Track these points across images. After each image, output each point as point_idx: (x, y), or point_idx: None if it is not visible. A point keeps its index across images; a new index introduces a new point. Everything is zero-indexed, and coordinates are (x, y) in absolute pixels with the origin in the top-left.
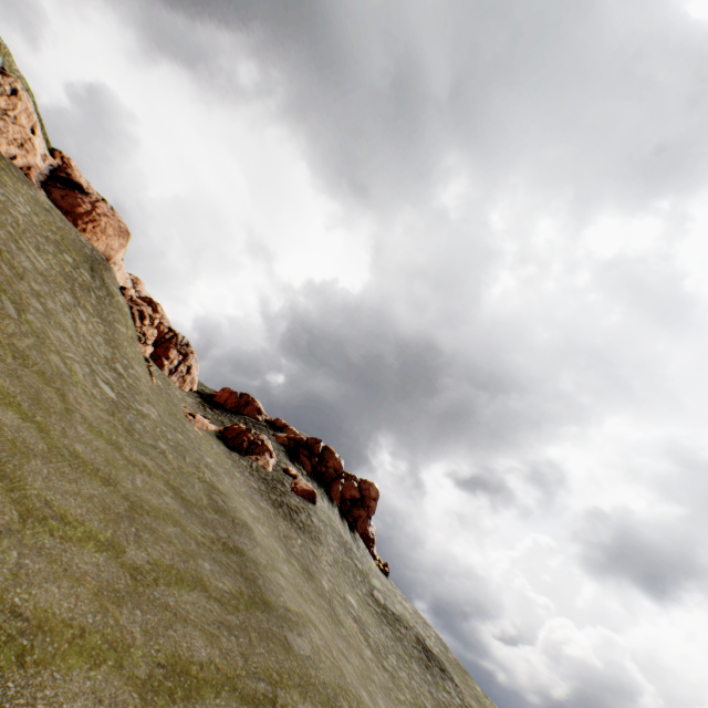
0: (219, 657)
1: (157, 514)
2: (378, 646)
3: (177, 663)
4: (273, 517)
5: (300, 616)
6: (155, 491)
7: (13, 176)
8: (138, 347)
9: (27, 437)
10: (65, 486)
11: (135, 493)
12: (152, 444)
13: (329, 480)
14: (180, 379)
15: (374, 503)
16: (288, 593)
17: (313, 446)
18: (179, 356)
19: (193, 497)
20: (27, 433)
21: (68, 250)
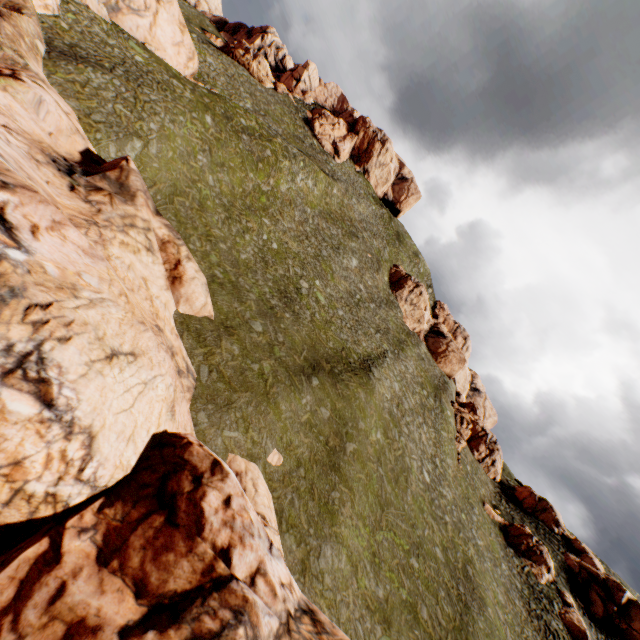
0: (429, 624)
1: (427, 553)
2: None
3: (413, 607)
4: (522, 618)
5: None
6: (431, 542)
7: (411, 345)
8: (453, 445)
9: (391, 497)
10: (398, 521)
11: (421, 537)
12: (440, 515)
13: None
14: (485, 468)
15: None
16: None
17: (612, 590)
18: (486, 450)
19: (452, 557)
20: (391, 495)
21: (426, 386)
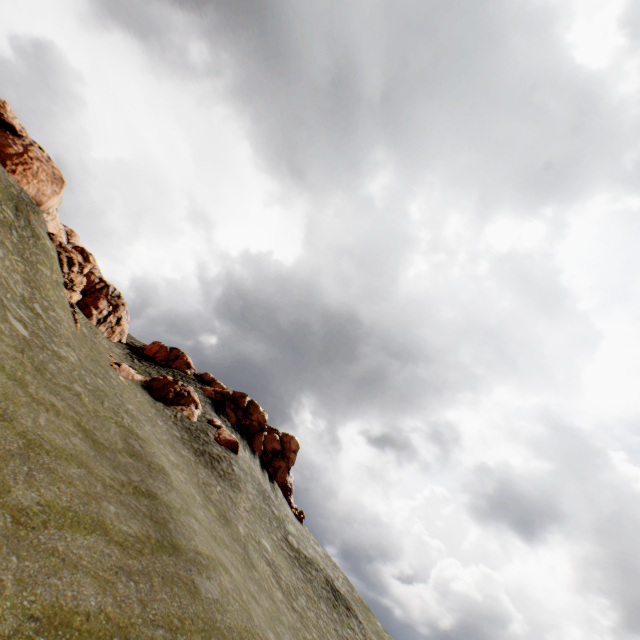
0: (112, 605)
1: (59, 454)
2: (290, 588)
3: (57, 614)
4: (194, 464)
5: (211, 560)
6: (61, 431)
7: None
8: (63, 292)
9: None
10: None
11: (35, 431)
12: (65, 385)
13: (252, 432)
14: (109, 330)
15: (294, 455)
16: (200, 537)
17: (239, 400)
18: (109, 307)
19: (106, 440)
20: None
21: None
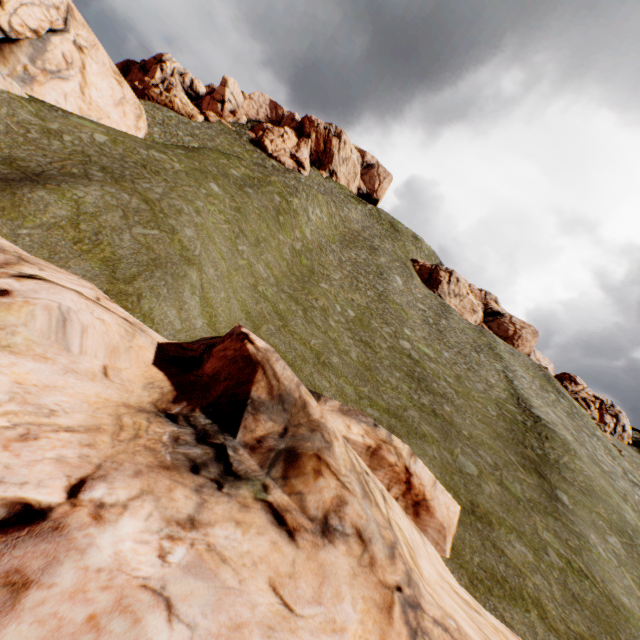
0: None
1: None
2: None
3: None
4: None
5: None
6: None
7: (495, 344)
8: (608, 440)
9: None
10: None
11: None
12: None
13: None
14: (618, 437)
15: None
16: None
17: None
18: (611, 419)
19: None
20: None
21: (545, 386)
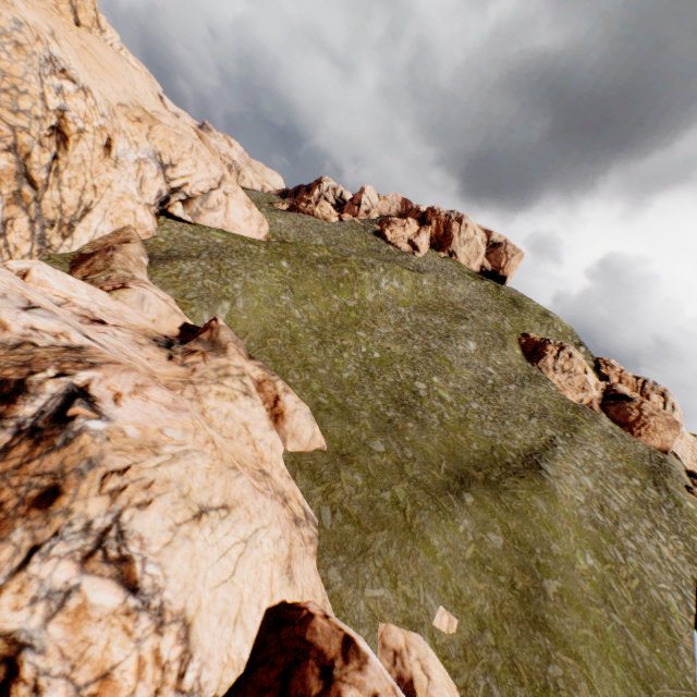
0: None
1: None
2: None
3: None
4: None
5: None
6: None
7: (586, 422)
8: None
9: (653, 665)
10: None
11: None
12: None
13: None
14: None
15: None
16: None
17: None
18: None
19: None
20: (653, 661)
21: (633, 471)
